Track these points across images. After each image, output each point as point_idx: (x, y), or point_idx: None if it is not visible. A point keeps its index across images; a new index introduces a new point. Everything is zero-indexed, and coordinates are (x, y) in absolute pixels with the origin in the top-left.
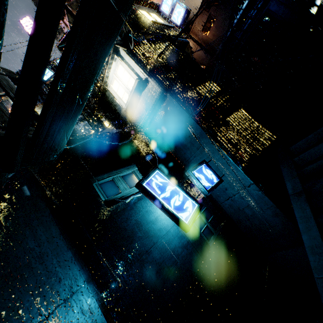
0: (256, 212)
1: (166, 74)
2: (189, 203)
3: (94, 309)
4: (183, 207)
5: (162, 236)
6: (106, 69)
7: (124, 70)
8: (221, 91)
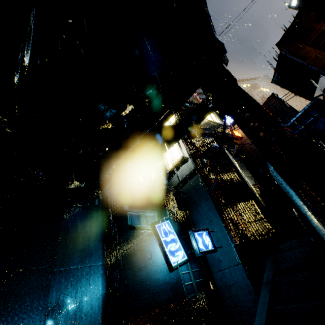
0: (239, 293)
1: (202, 159)
2: (181, 253)
3: (99, 280)
4: (176, 253)
5: (153, 265)
6: None
7: (176, 148)
8: (240, 182)
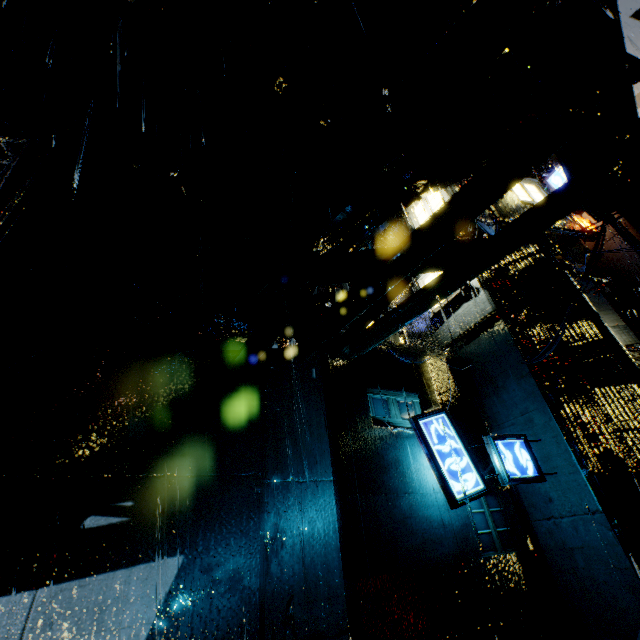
0: (594, 567)
1: (509, 290)
2: (471, 477)
3: (332, 506)
4: (461, 476)
5: (418, 493)
6: None
7: None
8: (602, 342)
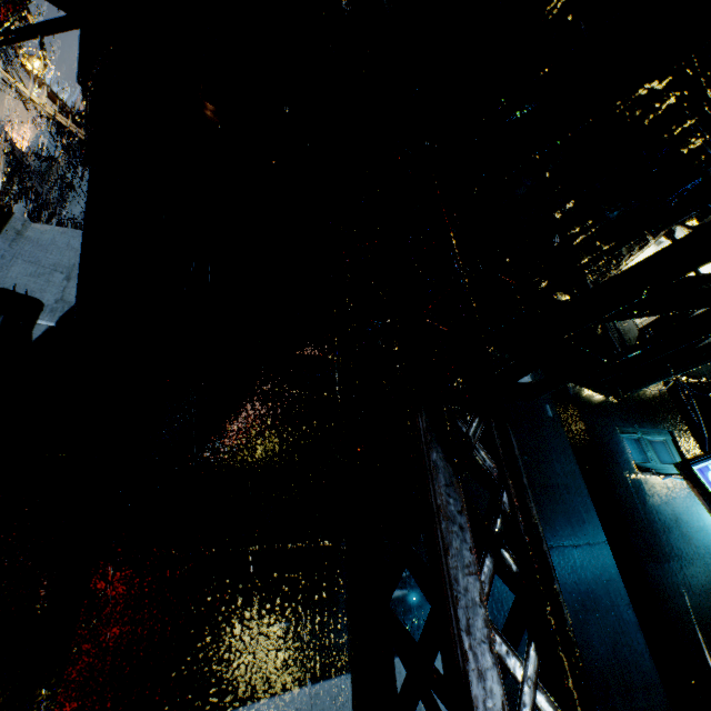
0: None
1: None
2: None
3: (616, 574)
4: None
5: (709, 557)
6: (631, 256)
7: None
8: None
